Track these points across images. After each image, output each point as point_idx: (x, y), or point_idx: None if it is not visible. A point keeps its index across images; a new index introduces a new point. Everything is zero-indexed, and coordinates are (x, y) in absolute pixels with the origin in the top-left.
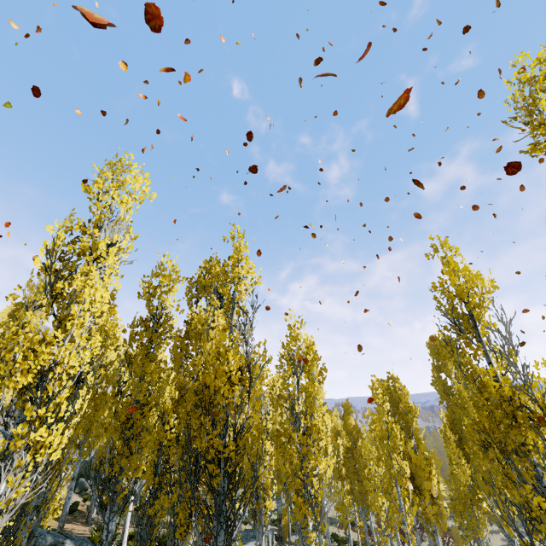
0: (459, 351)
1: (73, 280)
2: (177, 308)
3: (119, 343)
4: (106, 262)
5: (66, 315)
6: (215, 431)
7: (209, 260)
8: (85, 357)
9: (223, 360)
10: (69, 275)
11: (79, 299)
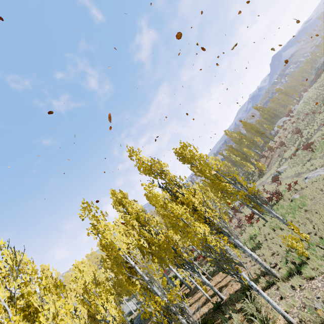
0: (123, 193)
1: None
2: None
3: None
4: None
5: None
6: None
7: None
8: None
9: None
10: None
11: None
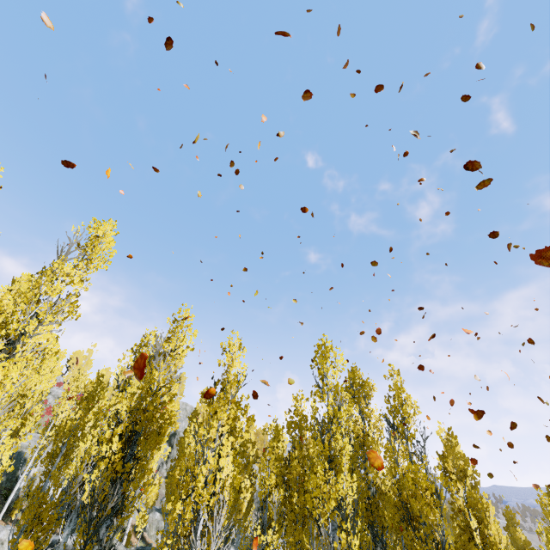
0: None
1: (332, 437)
2: (354, 428)
3: (282, 438)
4: (340, 420)
5: (340, 462)
6: (429, 544)
7: (351, 371)
8: (354, 489)
9: (417, 485)
10: (332, 435)
11: (343, 452)
